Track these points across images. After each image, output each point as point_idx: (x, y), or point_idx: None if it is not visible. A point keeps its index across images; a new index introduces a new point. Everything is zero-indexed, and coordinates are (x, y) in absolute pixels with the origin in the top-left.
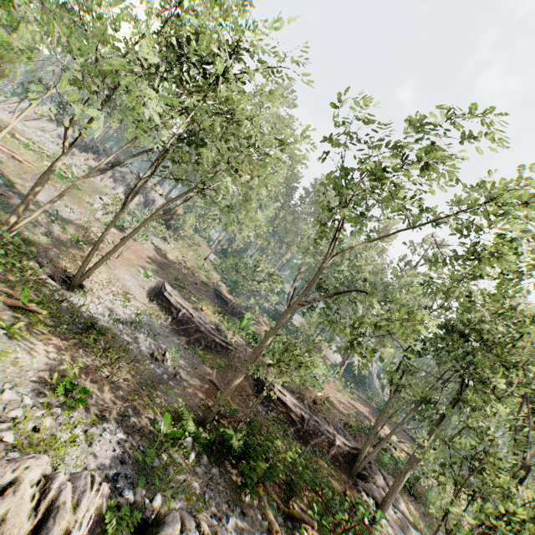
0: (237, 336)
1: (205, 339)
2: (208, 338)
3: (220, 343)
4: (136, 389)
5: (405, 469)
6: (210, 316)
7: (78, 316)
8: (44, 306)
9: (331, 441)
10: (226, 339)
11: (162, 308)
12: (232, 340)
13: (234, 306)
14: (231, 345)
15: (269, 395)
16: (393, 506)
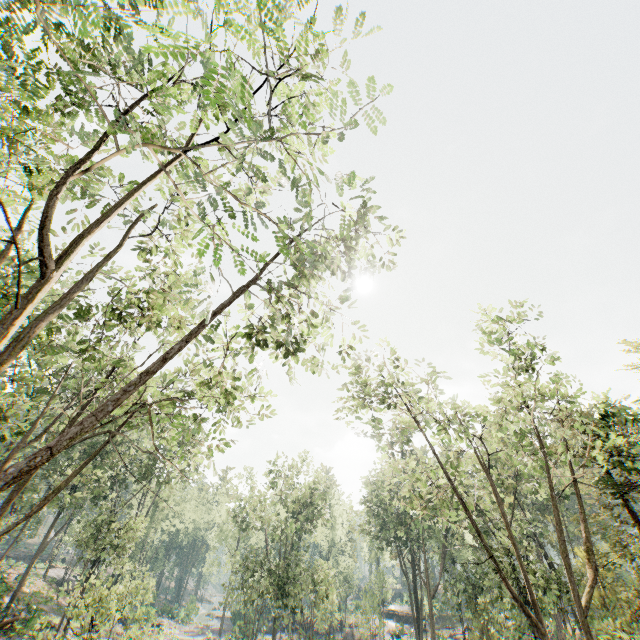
0: None
1: None
2: None
3: None
4: None
5: (34, 562)
6: None
7: None
8: None
9: None
10: None
11: None
12: None
13: None
14: None
15: None
16: (7, 603)
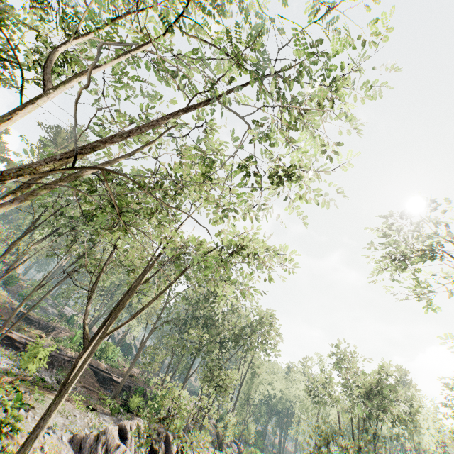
0: (71, 350)
1: (57, 361)
2: (59, 358)
3: (68, 360)
4: (85, 400)
5: (182, 388)
6: (47, 340)
7: (17, 375)
8: (7, 376)
9: (145, 393)
10: (70, 355)
11: (5, 346)
12: (73, 354)
13: (40, 322)
14: (75, 358)
15: (109, 382)
16: None
